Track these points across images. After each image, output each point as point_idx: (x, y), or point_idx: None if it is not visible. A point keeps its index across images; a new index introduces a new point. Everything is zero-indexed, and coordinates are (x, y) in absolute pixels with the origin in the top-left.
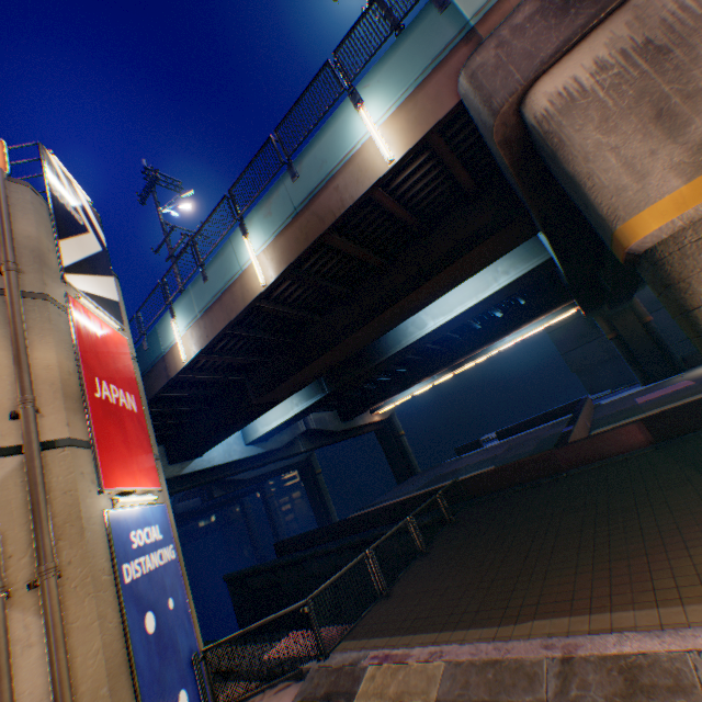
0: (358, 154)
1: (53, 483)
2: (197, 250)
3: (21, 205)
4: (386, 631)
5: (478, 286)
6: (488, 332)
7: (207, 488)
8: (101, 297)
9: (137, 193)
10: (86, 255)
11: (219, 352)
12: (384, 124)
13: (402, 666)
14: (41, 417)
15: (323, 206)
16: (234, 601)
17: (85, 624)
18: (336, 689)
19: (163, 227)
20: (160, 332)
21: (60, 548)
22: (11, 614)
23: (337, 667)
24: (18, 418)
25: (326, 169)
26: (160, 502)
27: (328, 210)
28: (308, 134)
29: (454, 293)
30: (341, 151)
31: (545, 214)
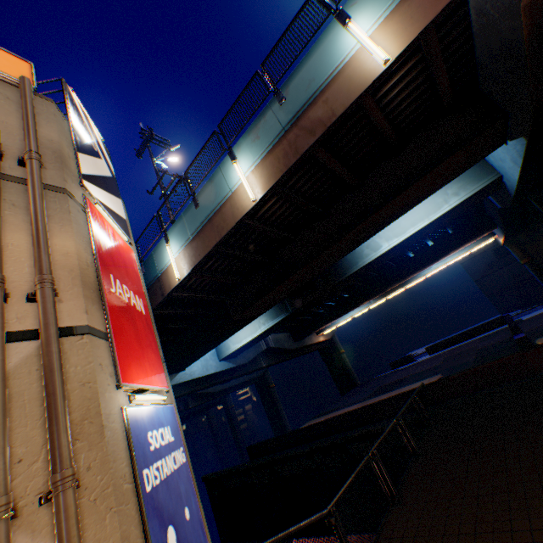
0: (347, 65)
1: (69, 373)
2: (189, 182)
3: (45, 115)
4: None
5: (429, 209)
6: (421, 259)
7: (184, 400)
8: (112, 210)
9: (135, 149)
10: (99, 173)
11: (207, 272)
12: (375, 32)
13: None
14: (58, 302)
15: (311, 120)
16: (211, 500)
17: None
18: None
19: (157, 173)
20: (155, 257)
21: (77, 451)
22: (16, 541)
23: None
24: (34, 301)
25: (314, 86)
26: (168, 403)
27: (317, 122)
28: (295, 59)
29: (406, 216)
30: (329, 67)
31: (541, 104)
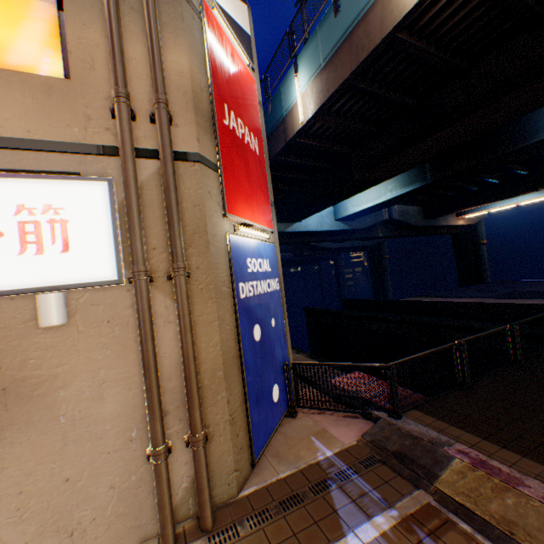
0: None
1: (184, 194)
2: None
3: None
4: (473, 429)
5: None
6: None
7: (299, 248)
8: (233, 21)
9: None
10: None
11: (334, 116)
12: None
13: (510, 490)
14: (174, 127)
15: None
16: (307, 324)
17: (207, 321)
18: (410, 456)
19: None
20: (282, 93)
21: (190, 254)
22: (155, 295)
23: (411, 435)
24: (156, 123)
25: None
26: (271, 243)
27: None
28: None
29: None
30: None
31: None
